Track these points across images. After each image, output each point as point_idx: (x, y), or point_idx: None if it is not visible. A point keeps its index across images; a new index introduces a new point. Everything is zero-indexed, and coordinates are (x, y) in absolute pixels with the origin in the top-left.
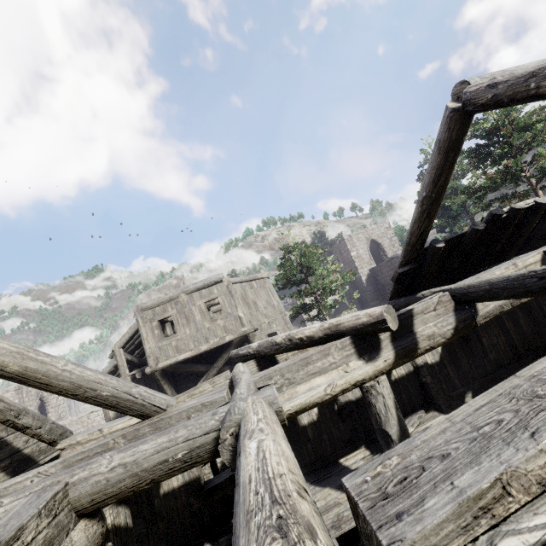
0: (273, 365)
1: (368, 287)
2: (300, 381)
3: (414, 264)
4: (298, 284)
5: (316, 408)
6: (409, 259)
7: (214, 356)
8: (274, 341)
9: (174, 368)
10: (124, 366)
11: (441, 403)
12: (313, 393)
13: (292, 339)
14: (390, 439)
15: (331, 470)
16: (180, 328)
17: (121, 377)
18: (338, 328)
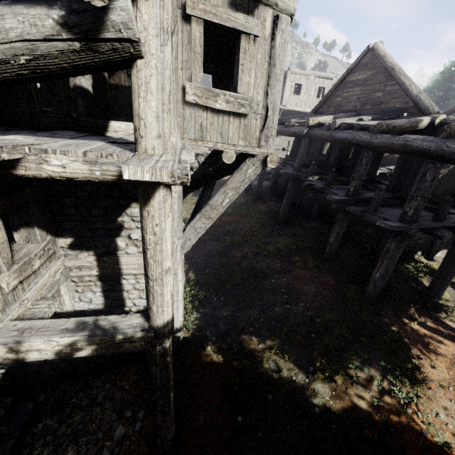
0: None
1: None
2: None
3: None
4: None
5: None
6: None
7: None
8: None
9: (287, 113)
10: None
11: None
12: None
13: None
14: None
15: None
16: (302, 93)
17: None
18: None
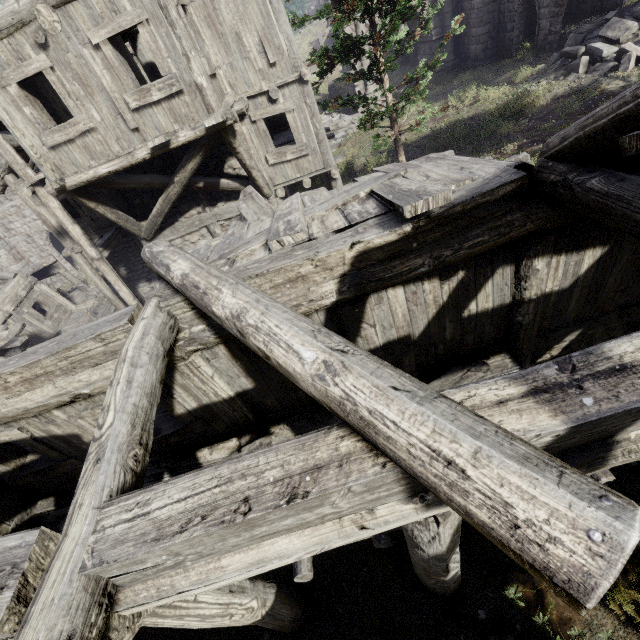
0: None
1: None
2: (232, 550)
3: None
4: None
5: None
6: None
7: (175, 155)
8: (207, 305)
9: (102, 184)
10: (17, 163)
11: (524, 348)
12: (265, 569)
13: (244, 336)
14: (420, 549)
15: (327, 421)
16: (76, 104)
17: (24, 183)
18: (369, 434)
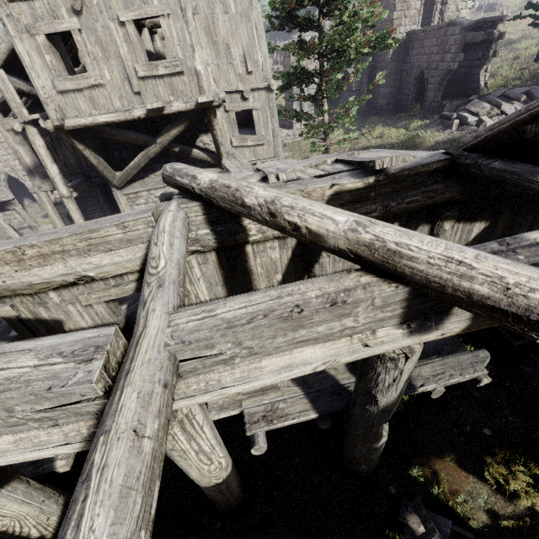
0: (232, 218)
1: (392, 63)
2: (273, 352)
3: None
4: (303, 29)
5: (280, 275)
6: None
7: (158, 123)
8: (239, 198)
9: (94, 131)
10: (15, 102)
11: None
12: (291, 374)
13: (276, 215)
14: (374, 402)
15: None
16: (92, 62)
17: (17, 119)
18: (393, 260)
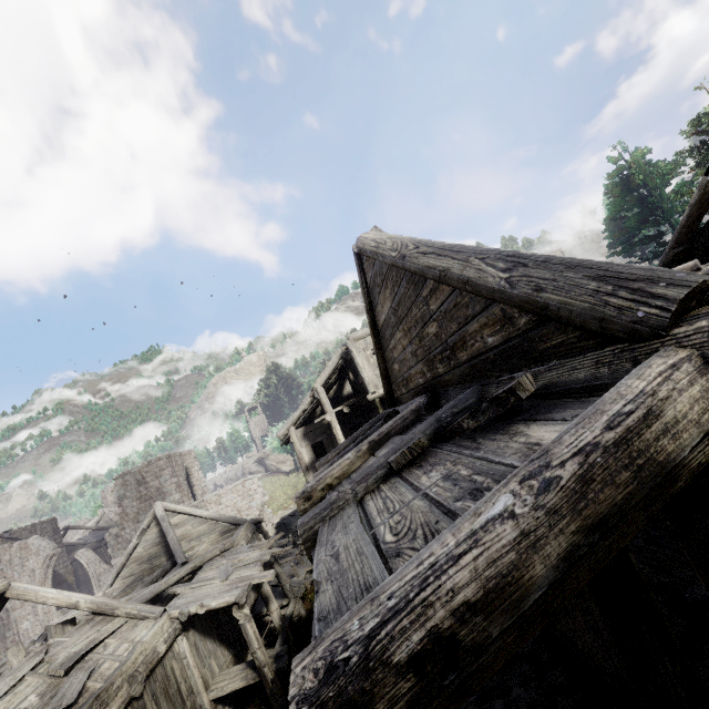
0: None
1: None
2: None
3: (687, 245)
4: None
5: None
6: (682, 242)
7: None
8: None
9: None
10: (328, 403)
11: None
12: None
13: None
14: None
15: None
16: None
17: (328, 413)
18: None
